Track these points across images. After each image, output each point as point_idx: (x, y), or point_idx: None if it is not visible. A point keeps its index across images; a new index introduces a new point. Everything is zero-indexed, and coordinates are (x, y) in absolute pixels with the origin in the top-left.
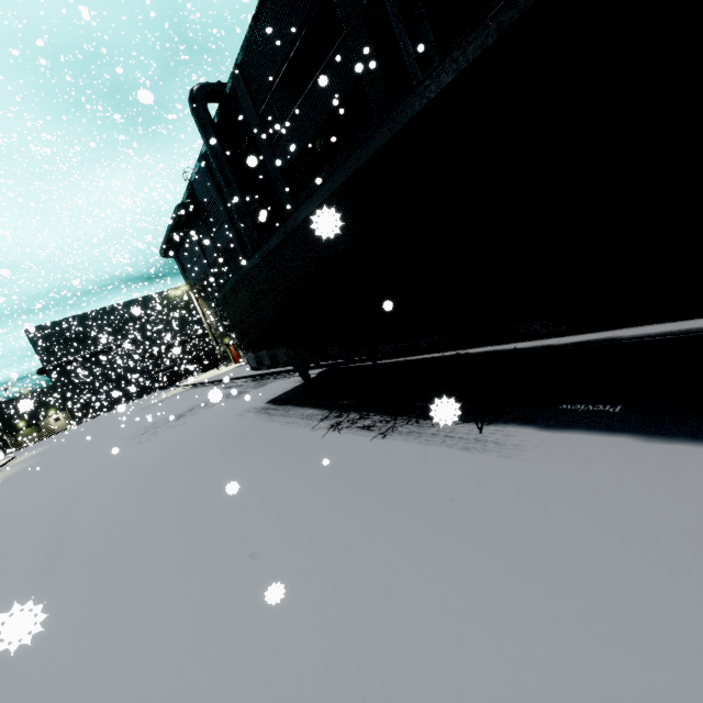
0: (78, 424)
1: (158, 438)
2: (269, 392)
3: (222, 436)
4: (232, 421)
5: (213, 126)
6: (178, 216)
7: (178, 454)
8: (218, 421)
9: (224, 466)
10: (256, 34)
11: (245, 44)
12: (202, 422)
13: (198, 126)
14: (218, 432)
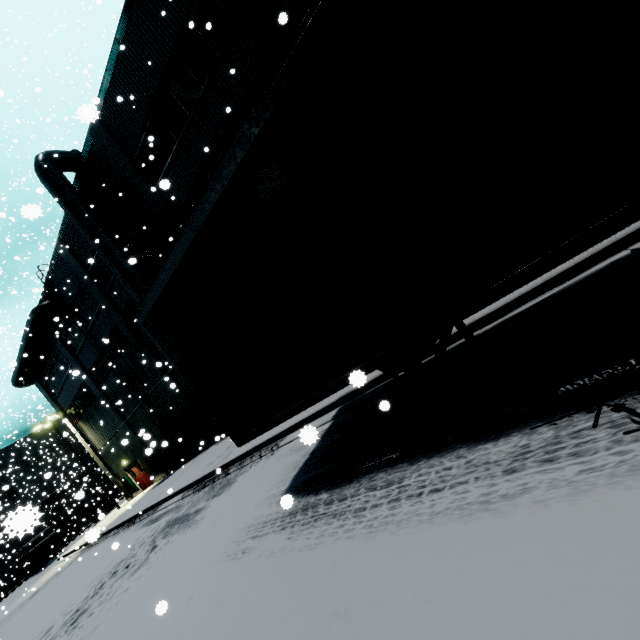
0: None
1: None
2: (260, 486)
3: None
4: (232, 578)
5: (73, 189)
6: (35, 323)
7: None
8: (185, 594)
9: None
10: (116, 76)
11: (103, 91)
12: (141, 613)
13: (51, 191)
14: (215, 632)
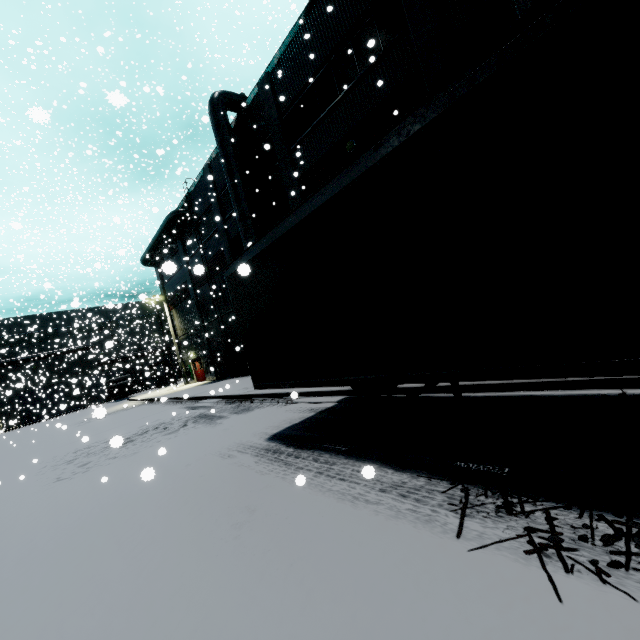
0: (6, 431)
1: (88, 477)
2: (263, 422)
3: (203, 501)
4: (214, 466)
5: (229, 129)
6: (169, 223)
7: (114, 529)
8: (187, 461)
9: (236, 634)
10: (295, 41)
11: (280, 52)
12: (161, 458)
13: (213, 127)
14: (191, 487)
